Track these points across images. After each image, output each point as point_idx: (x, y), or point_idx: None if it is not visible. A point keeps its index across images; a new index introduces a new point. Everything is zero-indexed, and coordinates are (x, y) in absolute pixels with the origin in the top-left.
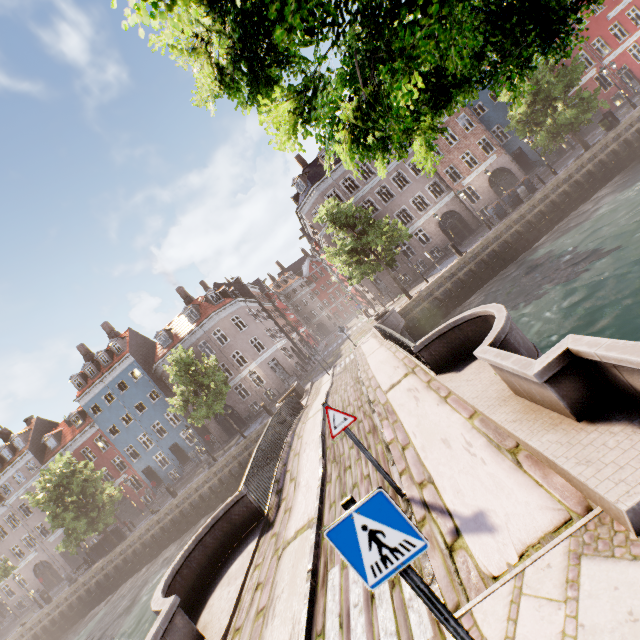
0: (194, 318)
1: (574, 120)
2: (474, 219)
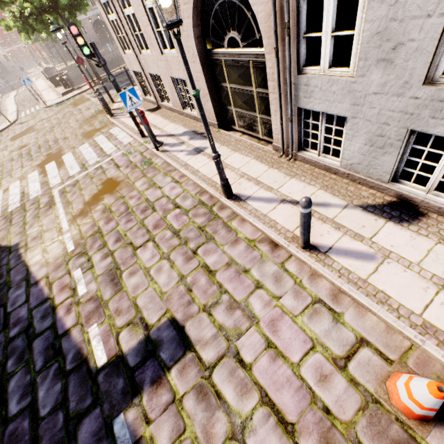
0: None
1: None
2: None
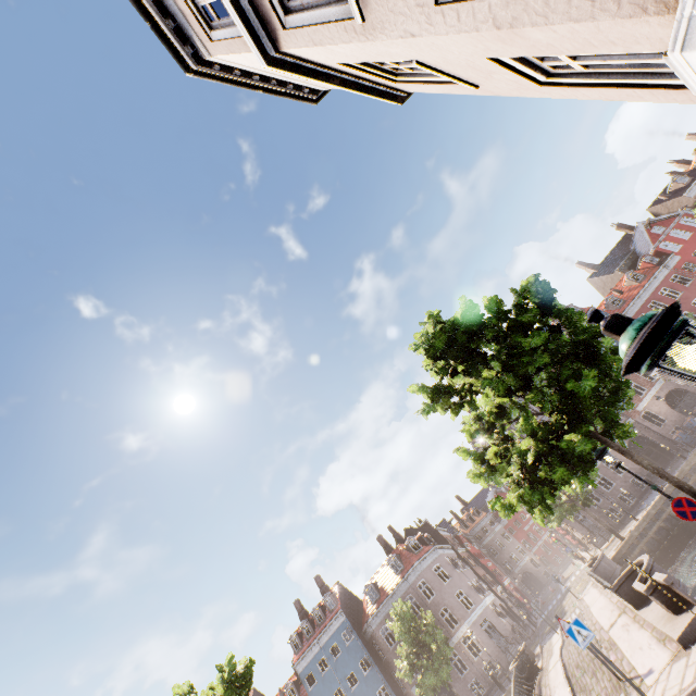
0: (398, 568)
1: None
2: (668, 441)
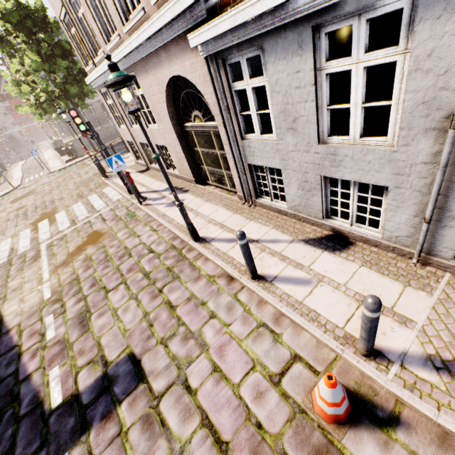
0: None
1: None
2: None
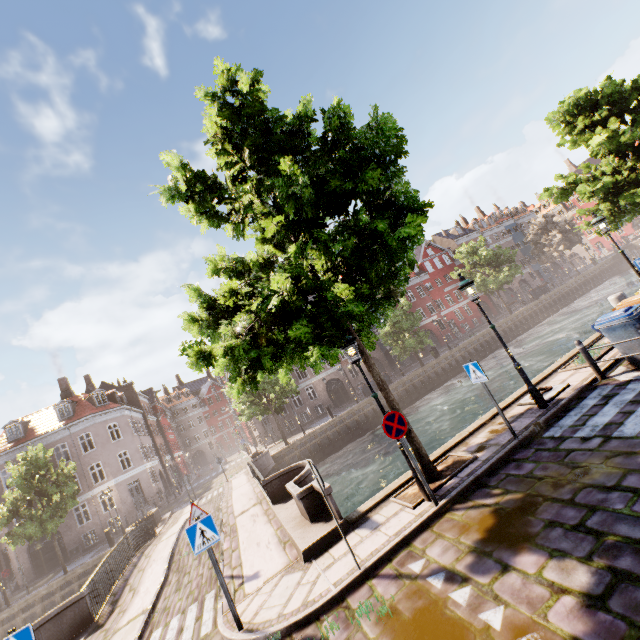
0: (66, 415)
1: (415, 346)
2: (352, 389)
